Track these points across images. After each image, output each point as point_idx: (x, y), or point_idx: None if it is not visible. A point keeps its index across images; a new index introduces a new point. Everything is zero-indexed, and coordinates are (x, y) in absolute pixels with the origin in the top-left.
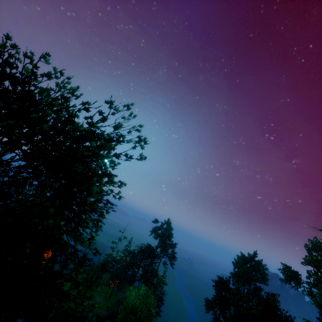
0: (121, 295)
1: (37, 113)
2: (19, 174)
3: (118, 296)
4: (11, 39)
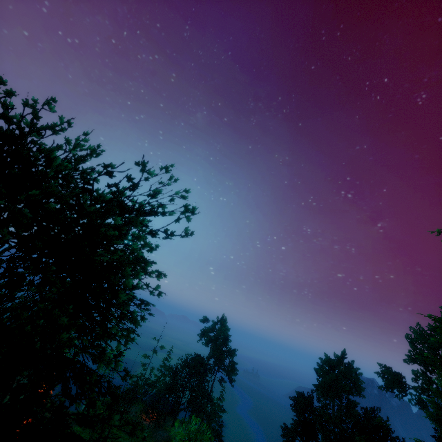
0: (160, 435)
1: (40, 182)
2: (12, 269)
3: (157, 437)
4: (0, 80)
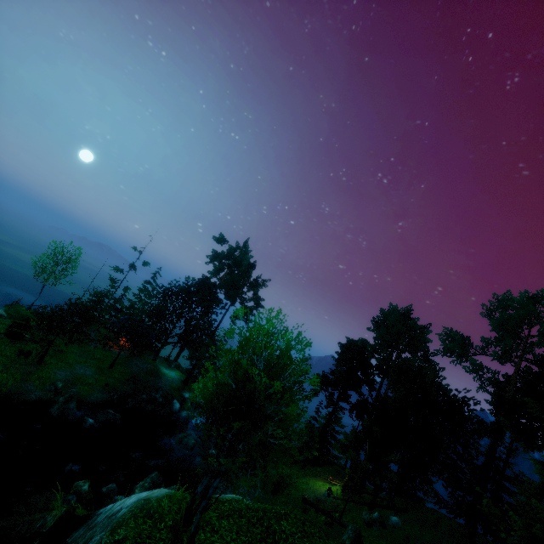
0: (137, 366)
1: None
2: None
3: (132, 367)
4: None
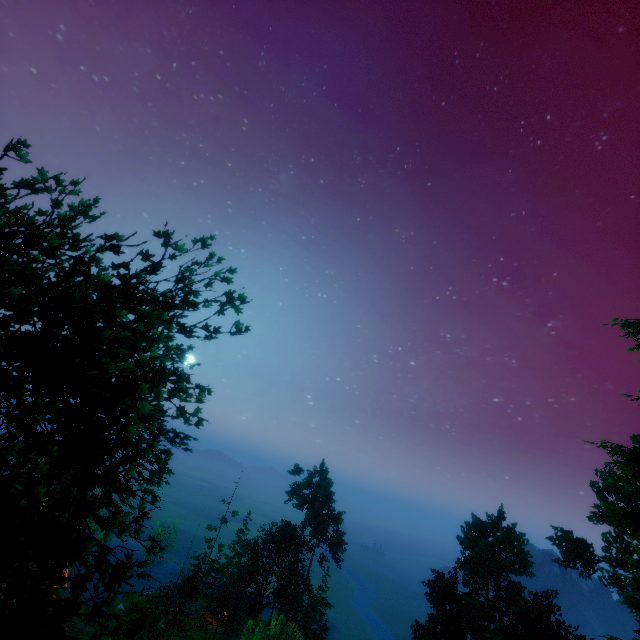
0: None
1: None
2: None
3: None
4: None
